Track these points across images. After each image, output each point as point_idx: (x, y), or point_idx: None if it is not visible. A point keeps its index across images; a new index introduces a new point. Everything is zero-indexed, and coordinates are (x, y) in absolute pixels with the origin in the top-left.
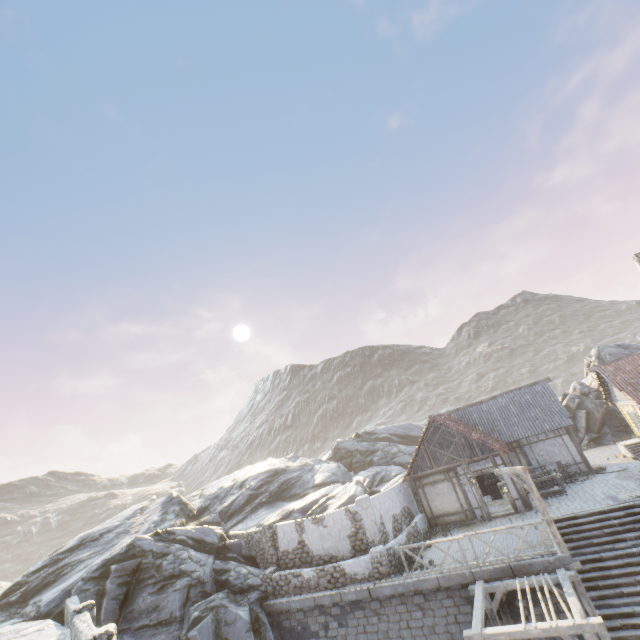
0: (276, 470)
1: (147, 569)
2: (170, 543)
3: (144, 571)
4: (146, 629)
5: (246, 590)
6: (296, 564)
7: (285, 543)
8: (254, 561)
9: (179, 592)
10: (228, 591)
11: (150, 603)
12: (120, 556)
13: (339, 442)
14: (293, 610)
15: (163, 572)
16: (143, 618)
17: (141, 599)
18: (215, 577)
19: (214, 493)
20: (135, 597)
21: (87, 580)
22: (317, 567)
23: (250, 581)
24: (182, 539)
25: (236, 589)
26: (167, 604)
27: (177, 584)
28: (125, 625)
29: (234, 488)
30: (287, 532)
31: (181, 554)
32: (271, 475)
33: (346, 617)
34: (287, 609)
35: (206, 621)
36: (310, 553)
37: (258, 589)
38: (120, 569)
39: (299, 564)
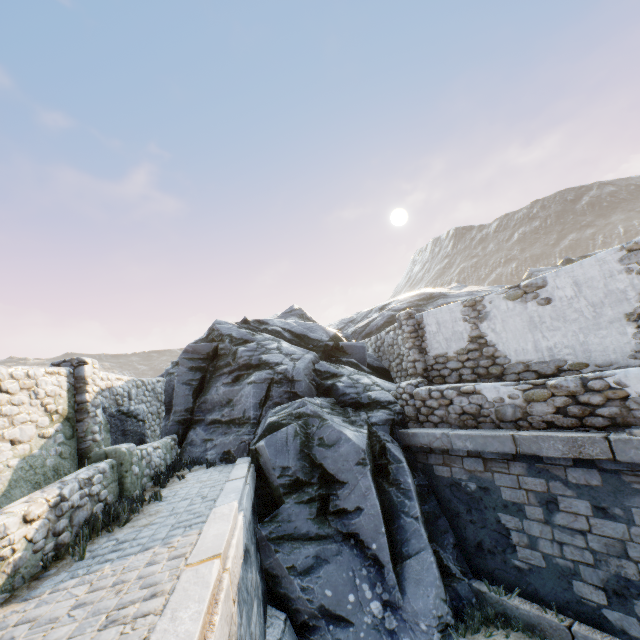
0: (430, 294)
1: (224, 356)
2: (257, 332)
3: (221, 358)
4: (218, 426)
5: (365, 405)
6: (464, 379)
7: (440, 342)
8: (386, 375)
9: (253, 386)
10: (333, 401)
11: (222, 395)
12: (201, 341)
13: (533, 271)
14: (457, 453)
15: (238, 360)
16: (215, 412)
17: (214, 389)
18: (315, 380)
19: (349, 318)
20: (210, 387)
21: (175, 365)
22: (521, 381)
23: (373, 394)
24: (275, 331)
25: (347, 400)
26: (240, 400)
27: (252, 376)
28: (199, 416)
29: (372, 312)
30: (444, 323)
31: (268, 344)
32: (423, 299)
33: (625, 501)
34: (443, 448)
35: (283, 431)
36: (499, 359)
37: (387, 408)
38: (191, 351)
39: (471, 379)
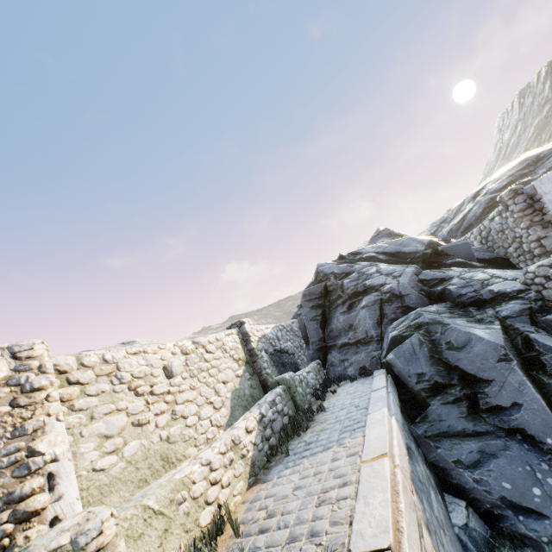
0: (536, 156)
1: (334, 291)
2: (354, 263)
3: (332, 294)
4: (348, 347)
5: (488, 301)
6: None
7: None
8: (504, 264)
9: (366, 310)
10: (449, 305)
11: (343, 323)
12: (312, 284)
13: None
14: None
15: (346, 291)
16: (342, 337)
17: (335, 319)
18: (423, 289)
19: (439, 219)
20: (331, 318)
21: (299, 307)
22: None
23: (494, 288)
24: (369, 257)
25: (465, 301)
26: (359, 323)
27: (362, 301)
28: (331, 343)
29: (464, 204)
30: None
31: (367, 271)
32: (527, 166)
33: None
34: None
35: (407, 343)
36: None
37: (517, 298)
38: (307, 294)
39: None
